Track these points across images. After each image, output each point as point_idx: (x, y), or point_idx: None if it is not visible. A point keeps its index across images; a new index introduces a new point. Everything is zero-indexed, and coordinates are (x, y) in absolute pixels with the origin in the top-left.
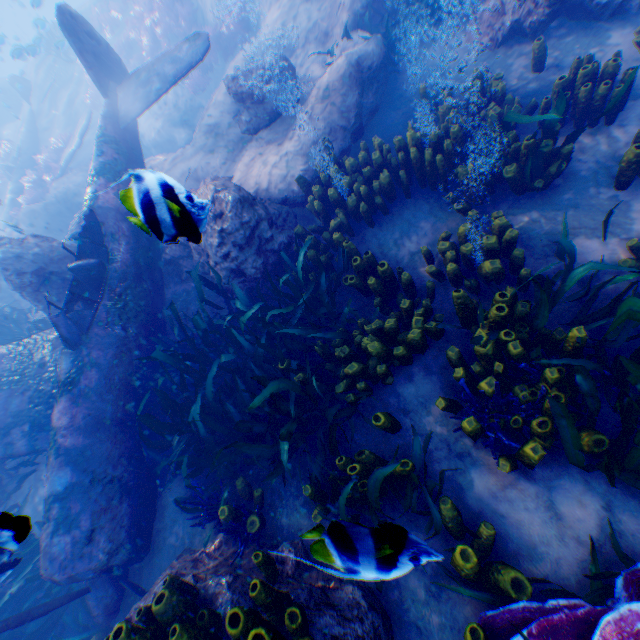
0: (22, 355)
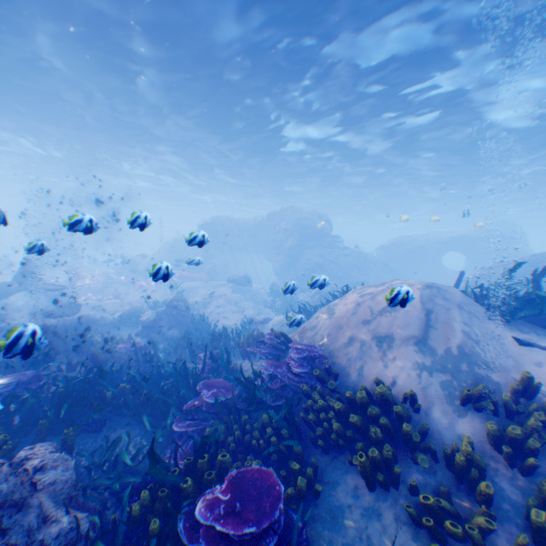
0: None
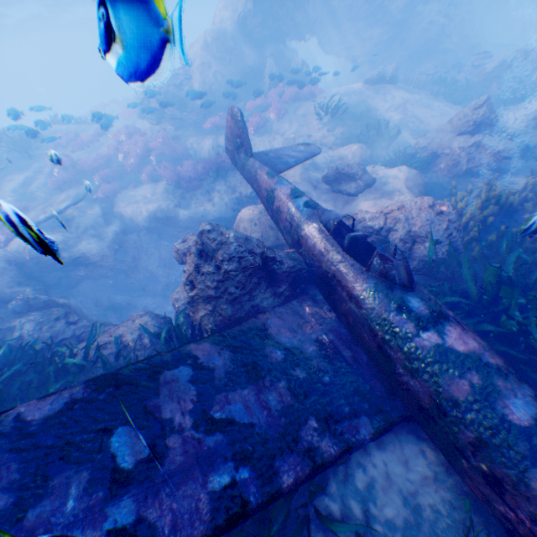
0: (238, 347)
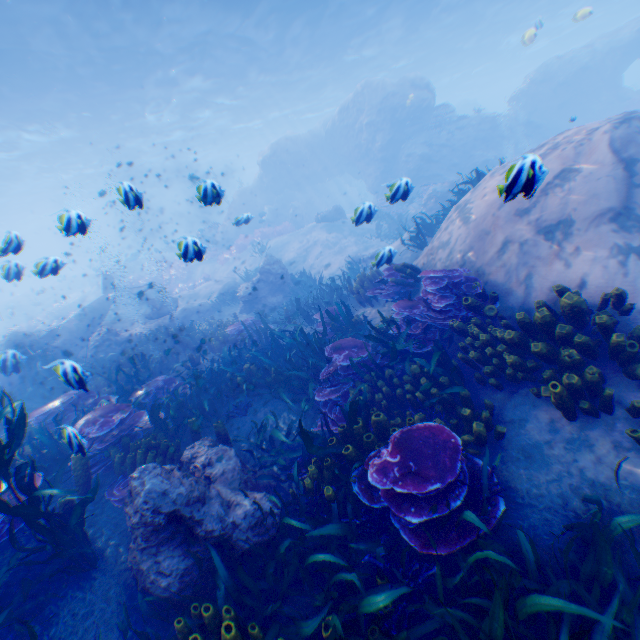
0: None
